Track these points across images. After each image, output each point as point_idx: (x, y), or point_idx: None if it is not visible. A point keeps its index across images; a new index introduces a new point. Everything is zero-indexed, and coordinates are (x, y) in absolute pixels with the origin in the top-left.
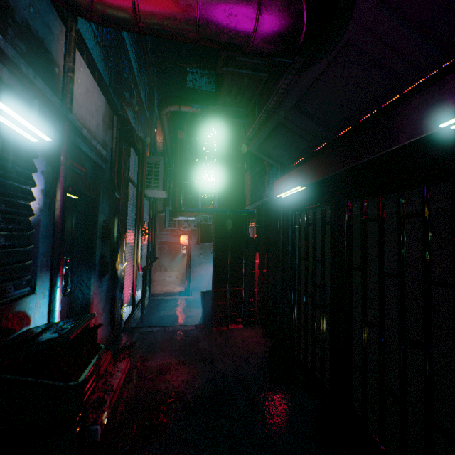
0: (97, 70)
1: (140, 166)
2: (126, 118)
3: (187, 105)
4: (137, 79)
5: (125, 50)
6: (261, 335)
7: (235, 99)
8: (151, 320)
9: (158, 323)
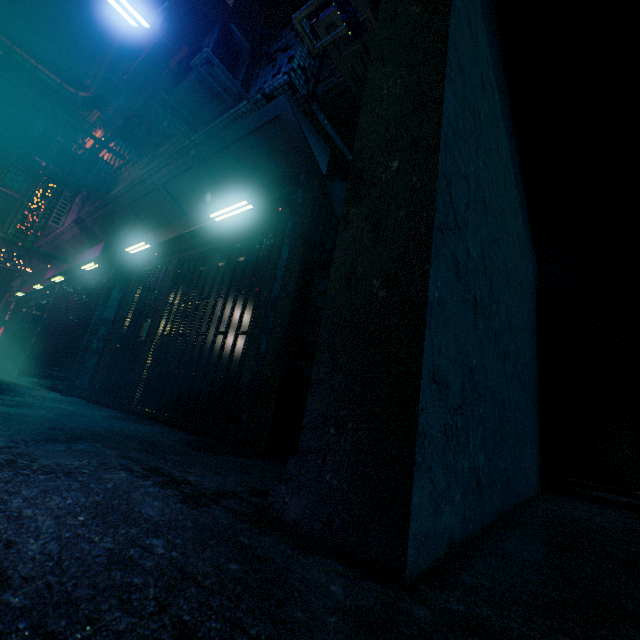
0: None
1: None
2: None
3: None
4: None
5: None
6: None
7: None
8: None
9: None
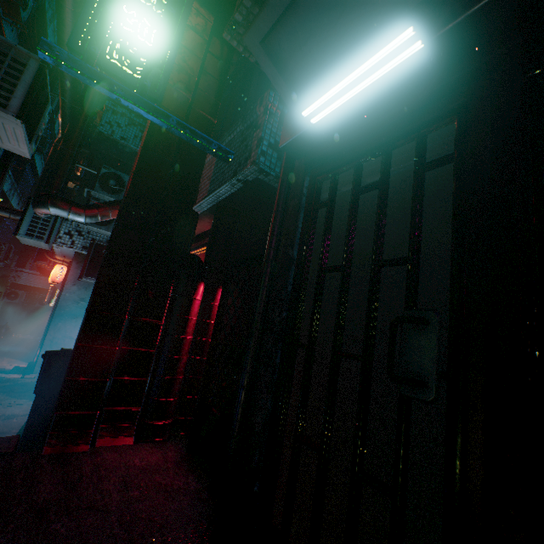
0: None
1: None
2: None
3: None
4: (47, 6)
5: None
6: (176, 463)
7: None
8: None
9: None
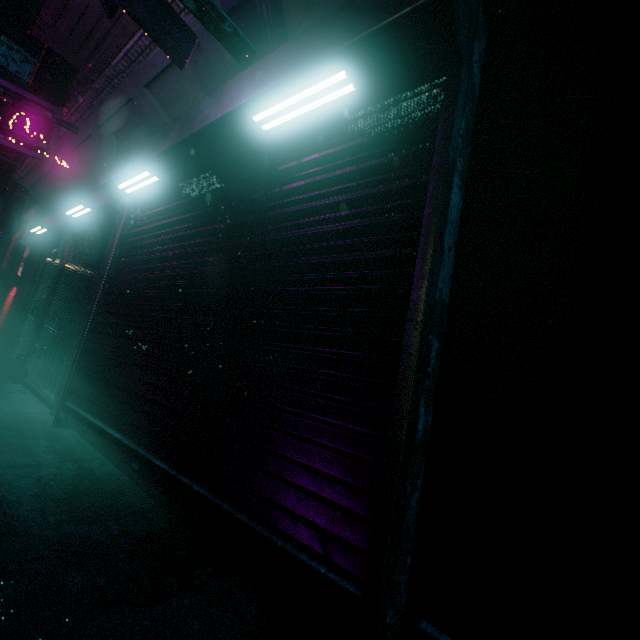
0: None
1: None
2: None
3: None
4: None
5: None
6: None
7: None
8: None
9: None
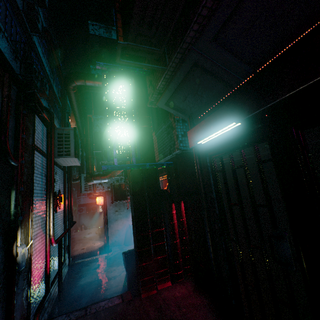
0: (5, 58)
1: (49, 135)
2: (25, 82)
3: (92, 79)
4: (50, 78)
5: (37, 54)
6: (193, 291)
7: (149, 29)
8: (70, 294)
9: (79, 296)
